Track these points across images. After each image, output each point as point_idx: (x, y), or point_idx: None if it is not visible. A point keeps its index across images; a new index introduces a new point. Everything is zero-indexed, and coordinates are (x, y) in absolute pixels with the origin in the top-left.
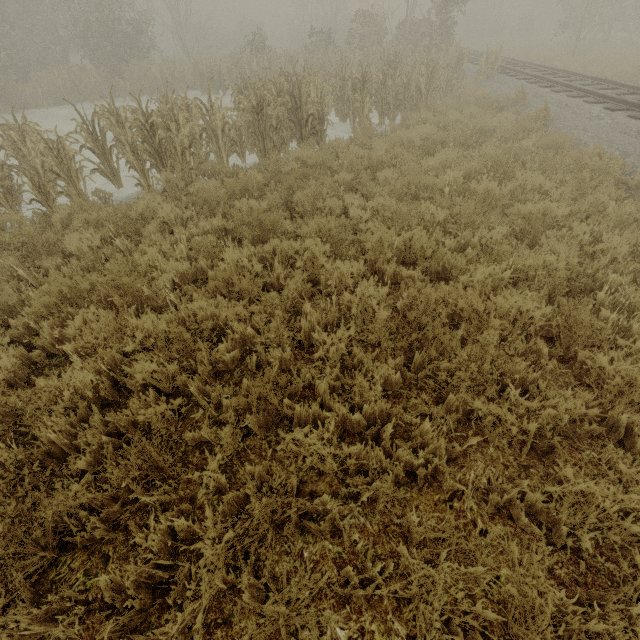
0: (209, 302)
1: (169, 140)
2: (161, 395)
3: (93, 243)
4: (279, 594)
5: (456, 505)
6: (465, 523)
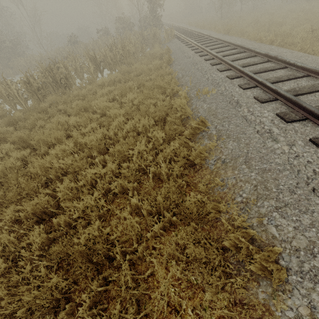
0: None
1: None
2: None
3: None
4: None
5: None
6: None
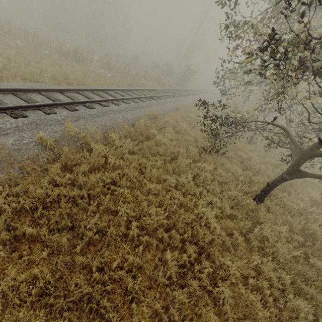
0: None
1: (34, 39)
2: None
3: None
4: None
5: None
6: None
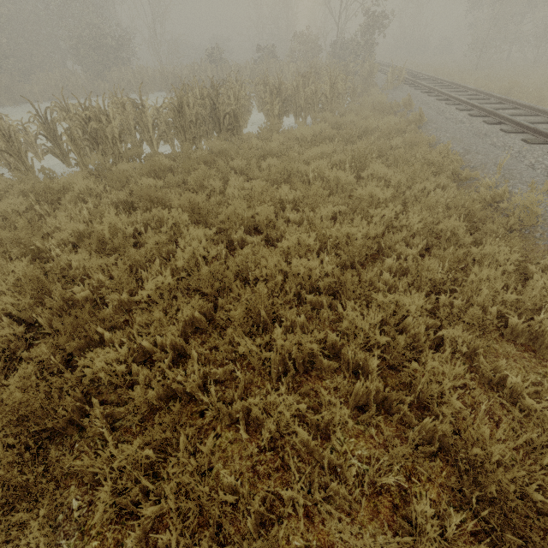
0: (85, 255)
1: (101, 130)
2: (26, 325)
3: (19, 208)
4: (3, 462)
5: (207, 415)
6: (207, 429)
